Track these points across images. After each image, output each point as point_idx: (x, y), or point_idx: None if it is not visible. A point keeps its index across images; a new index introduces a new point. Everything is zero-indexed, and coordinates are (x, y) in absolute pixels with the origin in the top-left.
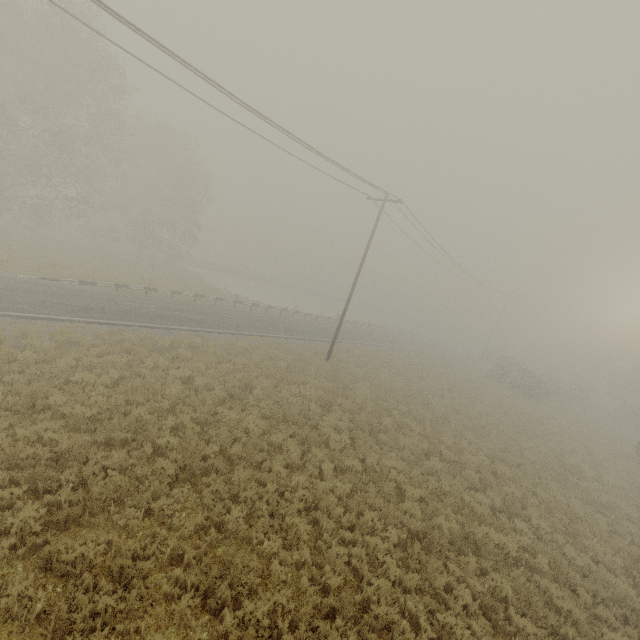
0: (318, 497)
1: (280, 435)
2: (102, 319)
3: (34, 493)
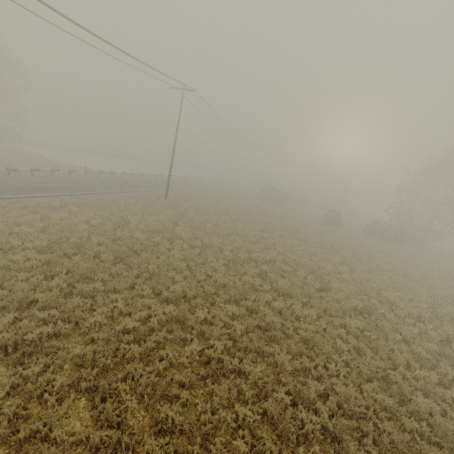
0: (185, 256)
1: (157, 238)
2: None
3: (45, 280)
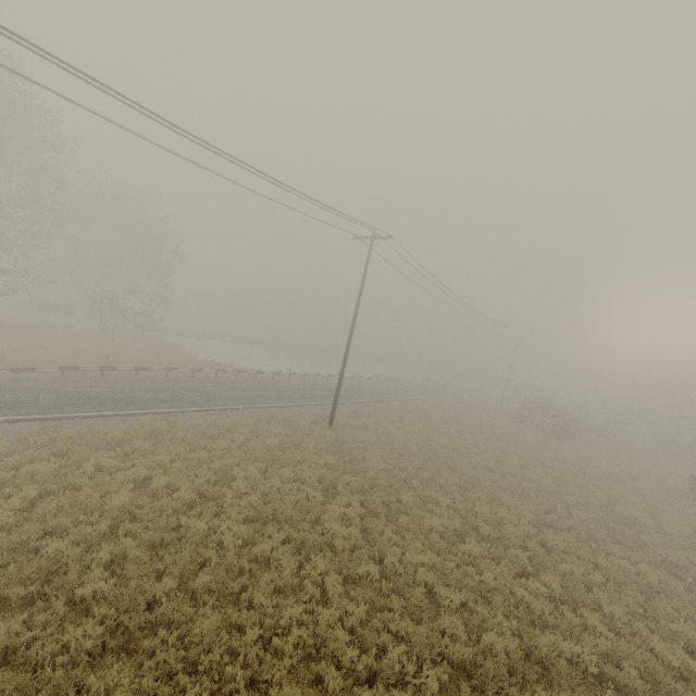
0: (321, 636)
1: (267, 544)
2: (32, 414)
3: None
